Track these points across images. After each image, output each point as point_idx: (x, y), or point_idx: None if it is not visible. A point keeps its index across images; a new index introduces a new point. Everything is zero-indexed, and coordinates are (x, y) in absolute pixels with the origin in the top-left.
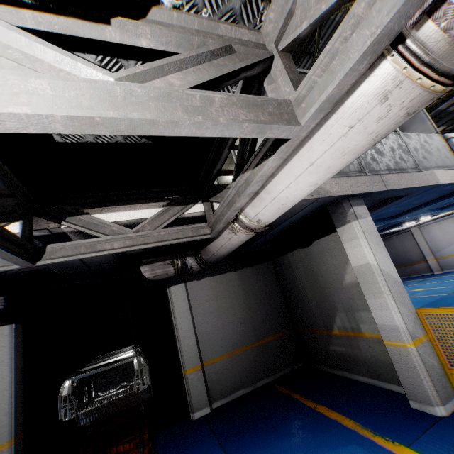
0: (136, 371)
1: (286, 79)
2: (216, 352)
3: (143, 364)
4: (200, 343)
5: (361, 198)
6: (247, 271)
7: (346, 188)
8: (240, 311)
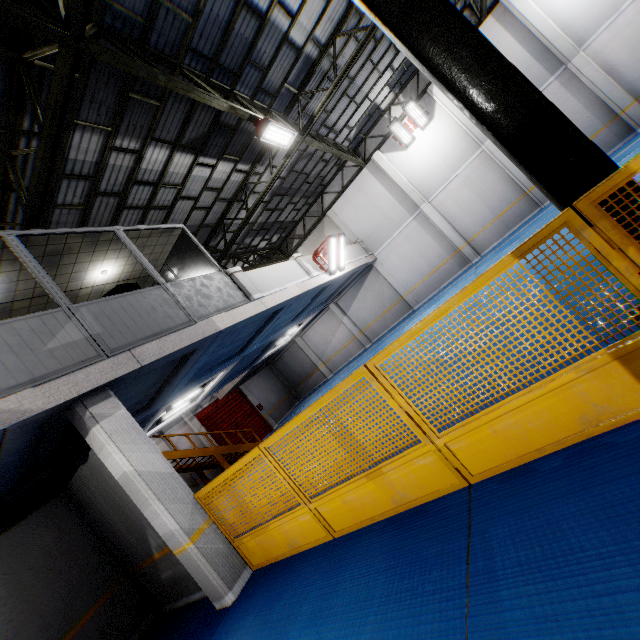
0: None
1: None
2: None
3: None
4: None
5: (105, 389)
6: (11, 536)
7: (66, 391)
8: (5, 616)
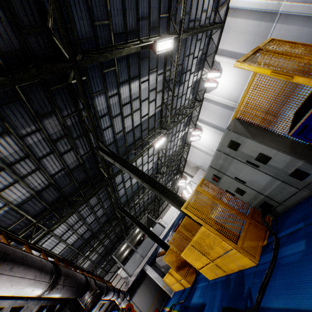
0: None
1: None
2: (147, 310)
3: None
4: (142, 311)
5: (145, 264)
6: (143, 281)
7: (141, 267)
8: (147, 294)
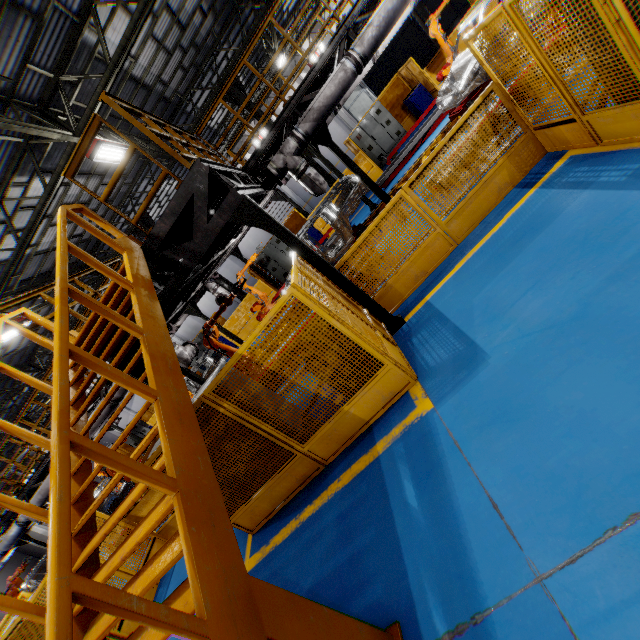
0: None
1: None
2: None
3: None
4: None
5: None
6: (6, 565)
7: None
8: None
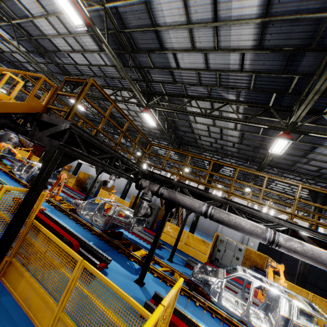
0: None
1: None
2: None
3: None
4: None
5: None
6: None
7: None
8: None
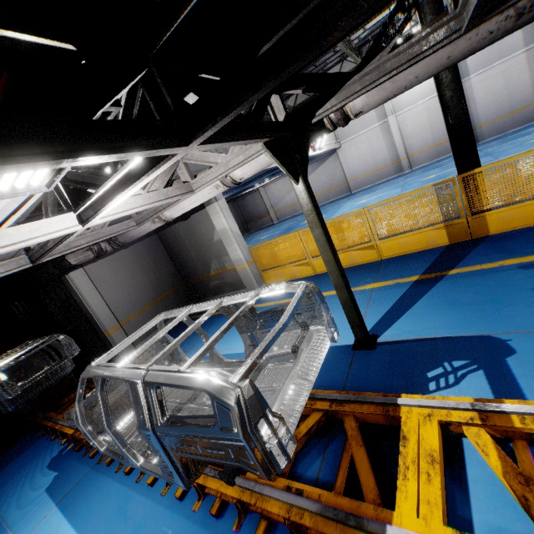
0: (65, 345)
1: (188, 174)
2: (128, 313)
3: (69, 339)
4: (113, 311)
5: None
6: (138, 246)
7: None
8: (140, 279)
